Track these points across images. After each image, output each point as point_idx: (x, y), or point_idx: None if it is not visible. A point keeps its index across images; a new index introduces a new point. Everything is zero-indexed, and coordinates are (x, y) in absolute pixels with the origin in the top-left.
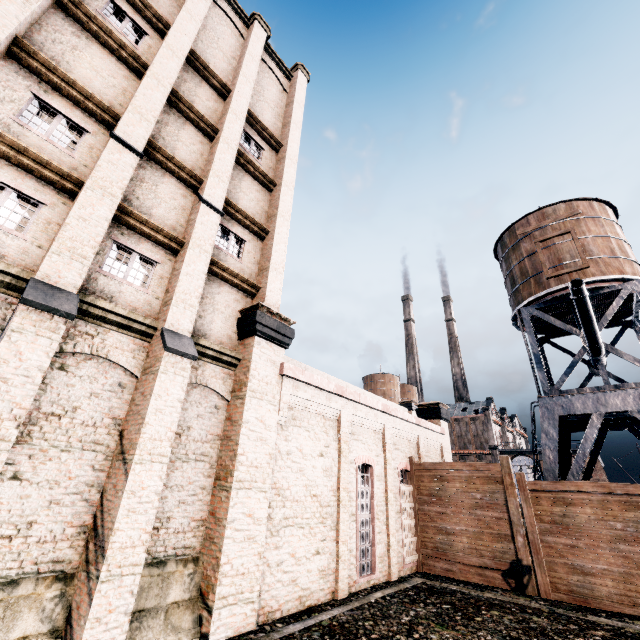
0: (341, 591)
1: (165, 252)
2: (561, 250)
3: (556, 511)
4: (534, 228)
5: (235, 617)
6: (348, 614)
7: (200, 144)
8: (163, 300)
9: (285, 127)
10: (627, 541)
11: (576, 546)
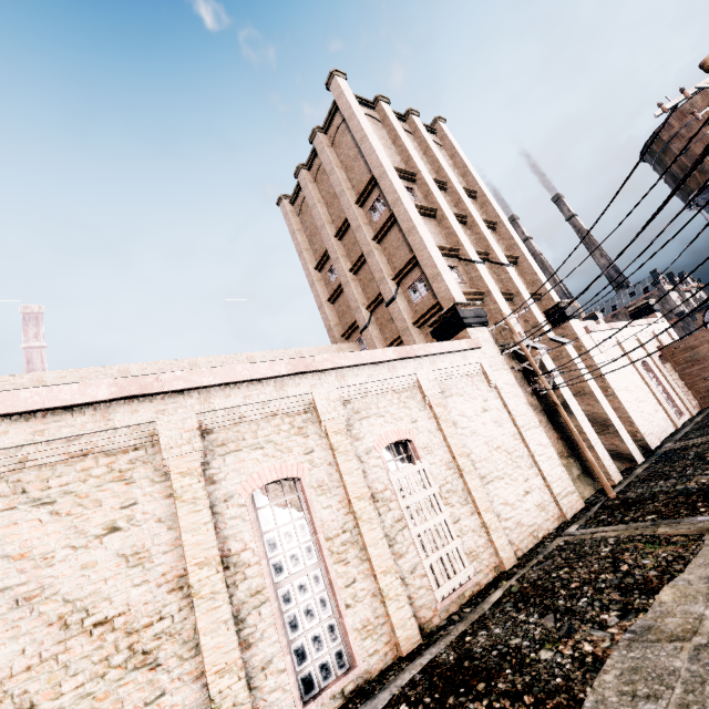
0: (677, 424)
1: (508, 303)
2: None
3: None
4: (678, 129)
5: (652, 440)
6: (695, 426)
7: (465, 231)
8: (528, 326)
9: (466, 176)
10: None
11: None
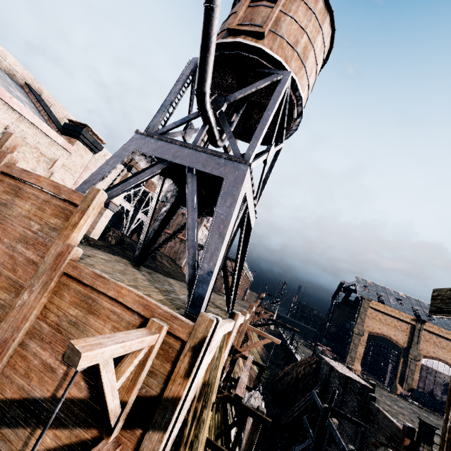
0: None
1: None
2: (260, 12)
3: (3, 198)
4: None
5: None
6: None
7: None
8: None
9: None
10: (28, 243)
11: None
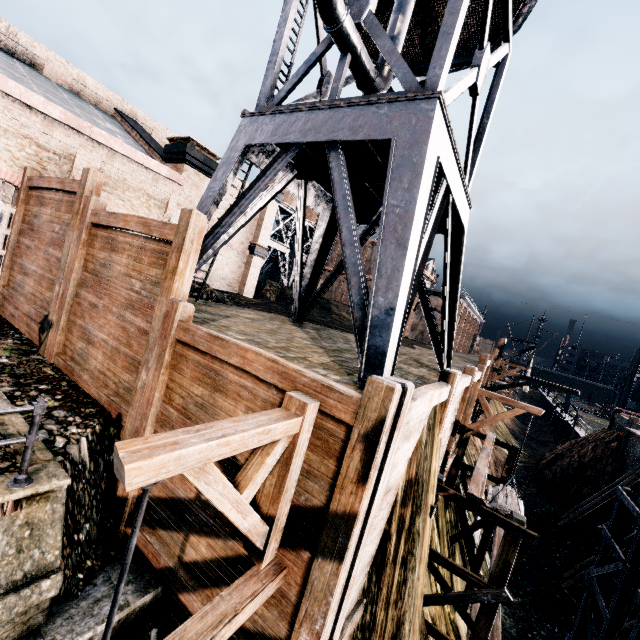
0: None
1: None
2: None
3: (101, 258)
4: None
5: None
6: None
7: None
8: None
9: None
10: (135, 309)
11: (96, 307)
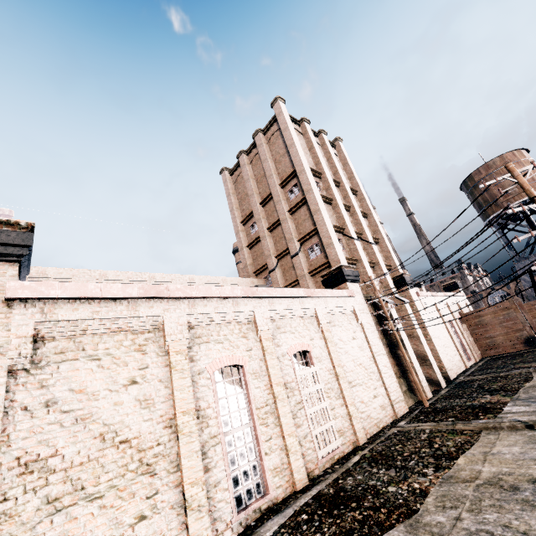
0: (467, 366)
1: (371, 269)
2: (504, 185)
3: None
4: (485, 175)
5: (451, 373)
6: (478, 368)
7: (348, 217)
8: (382, 286)
9: (352, 180)
10: None
11: None
